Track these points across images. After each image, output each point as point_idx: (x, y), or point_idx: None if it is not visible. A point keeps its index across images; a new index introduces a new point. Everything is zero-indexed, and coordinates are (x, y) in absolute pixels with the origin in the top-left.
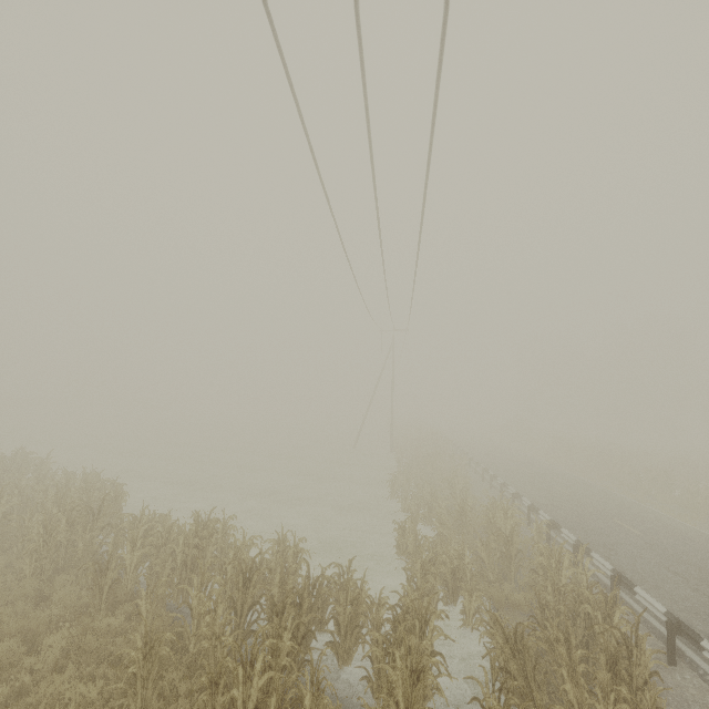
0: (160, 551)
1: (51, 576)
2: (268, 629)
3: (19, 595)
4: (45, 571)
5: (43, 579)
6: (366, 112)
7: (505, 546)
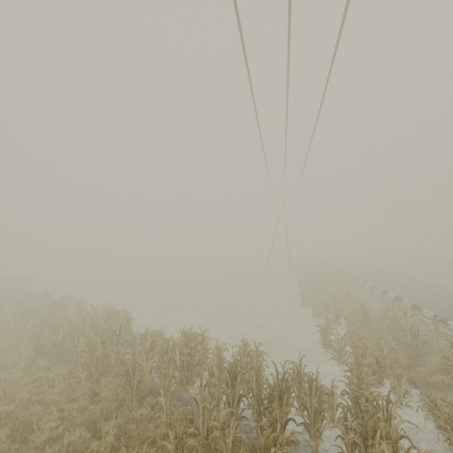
0: (163, 357)
1: (96, 377)
2: (253, 414)
3: (80, 394)
4: (93, 375)
5: (92, 381)
6: (289, 2)
7: (413, 339)
